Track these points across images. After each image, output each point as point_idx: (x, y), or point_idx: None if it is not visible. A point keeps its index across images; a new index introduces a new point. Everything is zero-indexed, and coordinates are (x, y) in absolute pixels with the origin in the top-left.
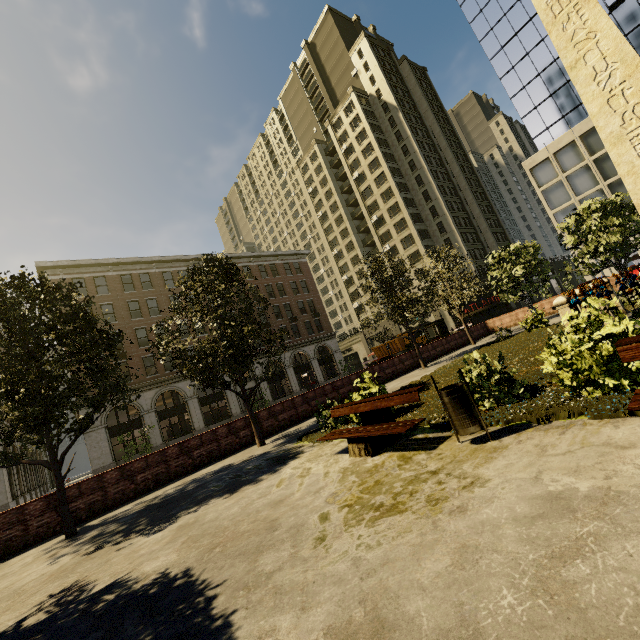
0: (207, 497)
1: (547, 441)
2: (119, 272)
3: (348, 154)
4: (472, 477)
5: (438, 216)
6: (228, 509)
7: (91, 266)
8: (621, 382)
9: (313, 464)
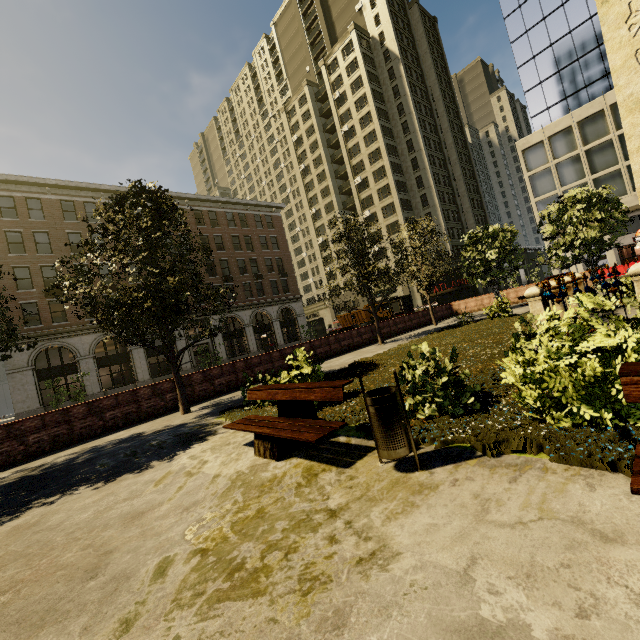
0: (81, 481)
1: (492, 491)
2: (59, 196)
3: (340, 103)
4: (377, 540)
5: (423, 188)
6: (82, 511)
7: (23, 184)
8: (601, 413)
9: (213, 456)
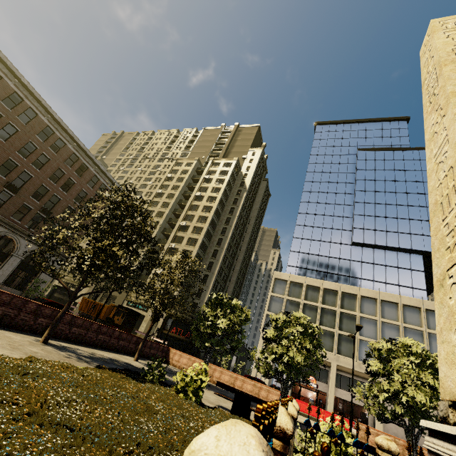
0: None
1: None
2: None
3: (206, 181)
4: None
5: (215, 258)
6: None
7: None
8: None
9: None
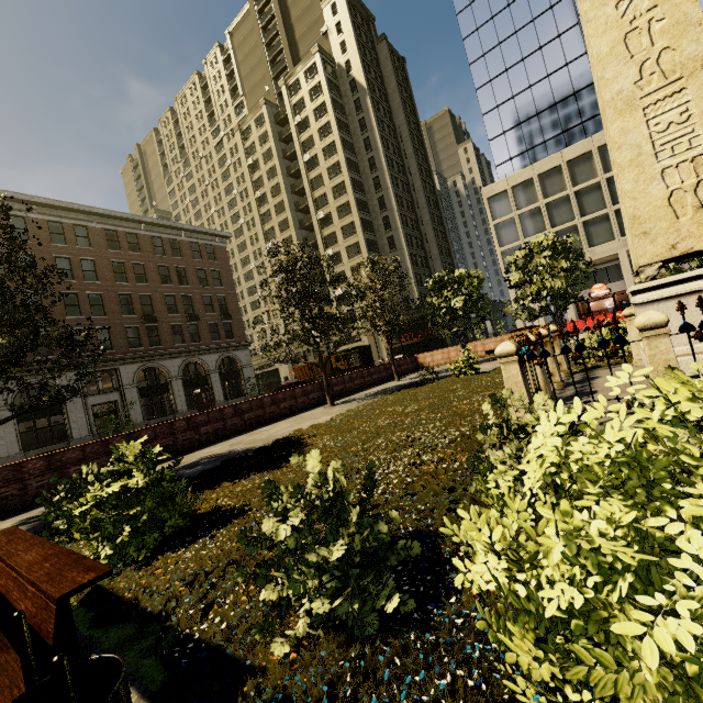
0: None
1: None
2: None
3: (302, 129)
4: None
5: (391, 229)
6: None
7: None
8: None
9: None
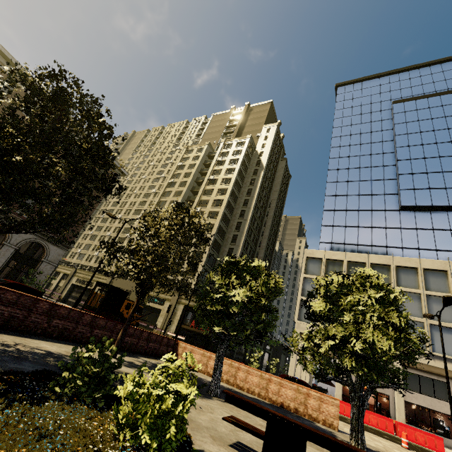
0: None
1: None
2: None
3: (219, 164)
4: None
5: (235, 243)
6: None
7: None
8: None
9: None
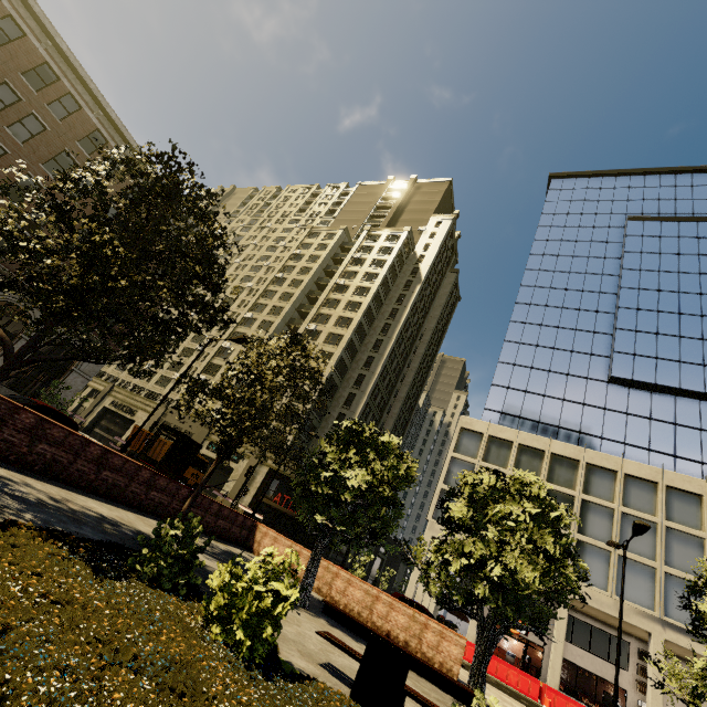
0: None
1: None
2: None
3: (355, 263)
4: None
5: (359, 387)
6: None
7: None
8: None
9: None
